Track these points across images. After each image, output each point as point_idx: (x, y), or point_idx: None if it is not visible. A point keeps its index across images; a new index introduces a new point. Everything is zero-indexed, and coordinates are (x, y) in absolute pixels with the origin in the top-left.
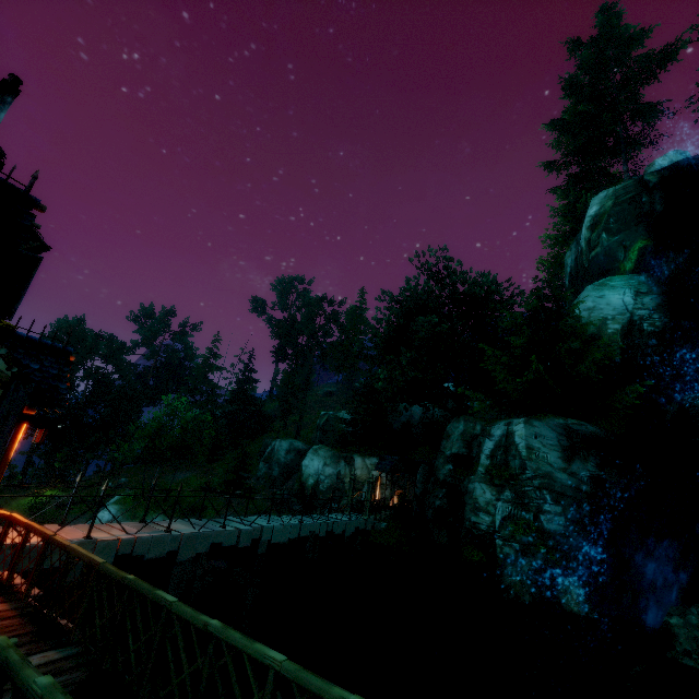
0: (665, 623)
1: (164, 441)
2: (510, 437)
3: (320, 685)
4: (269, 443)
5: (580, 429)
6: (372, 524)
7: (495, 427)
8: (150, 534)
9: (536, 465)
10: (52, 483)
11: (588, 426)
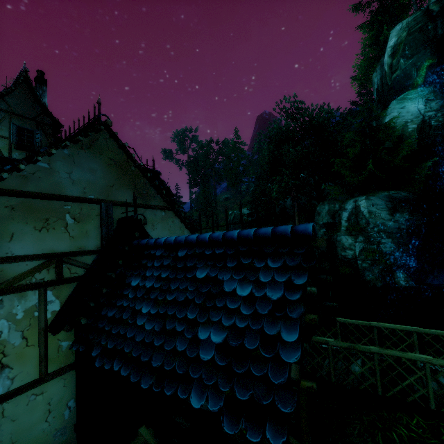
0: None
1: None
2: (357, 208)
3: (358, 322)
4: None
5: (397, 196)
6: None
7: (347, 204)
8: None
9: (375, 221)
10: None
11: (402, 193)
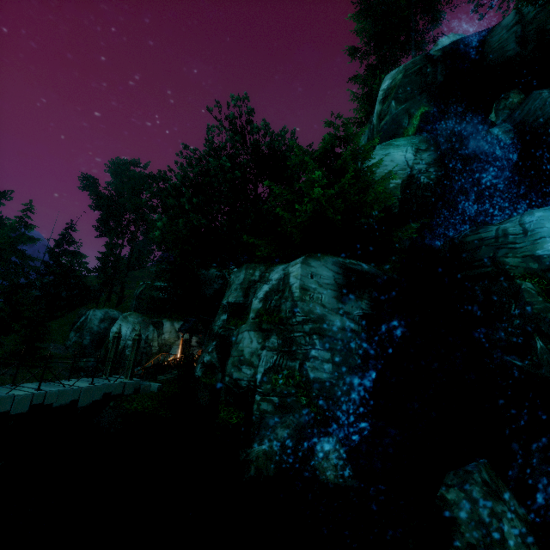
0: (441, 499)
1: None
2: (286, 278)
3: None
4: (83, 313)
5: (357, 267)
6: (138, 387)
7: (273, 271)
8: None
9: (308, 306)
10: None
11: (365, 265)
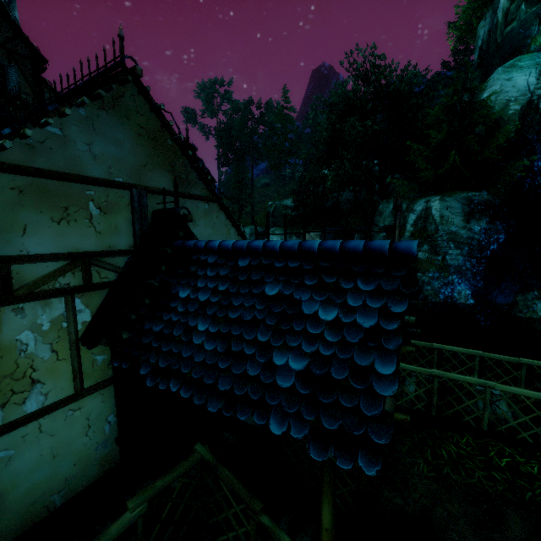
0: (514, 301)
1: None
2: (428, 211)
3: (419, 343)
4: None
5: (478, 199)
6: None
7: (417, 205)
8: None
9: (446, 227)
10: None
11: (483, 196)
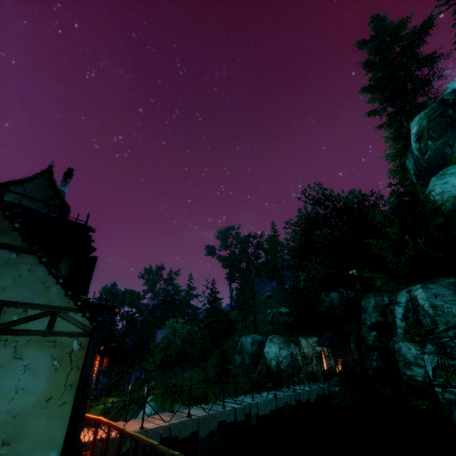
0: None
1: (172, 352)
2: (414, 301)
3: None
4: (238, 340)
5: None
6: (328, 390)
7: (399, 296)
8: (178, 420)
9: (445, 319)
10: (112, 392)
11: None
